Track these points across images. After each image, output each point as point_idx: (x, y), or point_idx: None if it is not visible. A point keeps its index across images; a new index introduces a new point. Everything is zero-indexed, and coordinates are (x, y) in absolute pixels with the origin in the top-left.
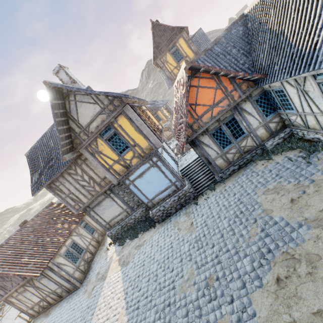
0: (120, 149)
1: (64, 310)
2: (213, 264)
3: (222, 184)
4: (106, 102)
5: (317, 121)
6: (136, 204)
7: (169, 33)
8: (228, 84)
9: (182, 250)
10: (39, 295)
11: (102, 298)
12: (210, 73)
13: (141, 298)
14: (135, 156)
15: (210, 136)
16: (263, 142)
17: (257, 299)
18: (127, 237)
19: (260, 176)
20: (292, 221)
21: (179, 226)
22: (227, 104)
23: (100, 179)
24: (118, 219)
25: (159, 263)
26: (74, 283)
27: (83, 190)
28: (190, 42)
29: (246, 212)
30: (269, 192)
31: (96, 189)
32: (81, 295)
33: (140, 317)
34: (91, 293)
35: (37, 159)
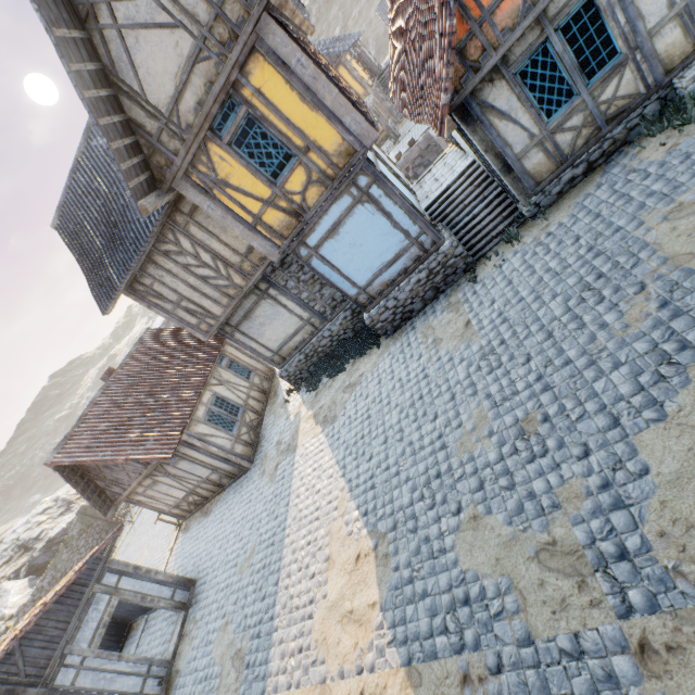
0: (271, 165)
1: (234, 504)
2: (531, 394)
3: (539, 224)
4: (205, 15)
5: None
6: (329, 305)
7: None
8: None
9: (451, 378)
10: (182, 488)
11: (297, 479)
12: None
13: (376, 471)
14: (311, 180)
15: (513, 80)
16: (668, 76)
17: (651, 444)
18: (321, 375)
19: (655, 177)
20: None
21: (438, 335)
22: None
23: (239, 257)
24: (296, 342)
25: (402, 410)
26: (239, 464)
27: (207, 289)
28: None
29: (614, 274)
30: (685, 212)
31: (235, 282)
32: (257, 480)
33: (381, 501)
34: (274, 476)
35: (81, 231)
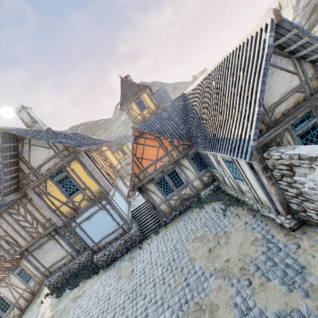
0: (70, 191)
1: None
2: None
3: (165, 229)
4: (61, 148)
5: (230, 182)
6: (83, 246)
7: (135, 88)
8: (168, 145)
9: (118, 301)
10: None
11: None
12: (153, 136)
13: None
14: (84, 198)
15: (155, 184)
16: (198, 191)
17: None
18: (67, 286)
19: (193, 223)
20: (207, 270)
21: (121, 273)
22: (168, 160)
23: (45, 220)
24: (61, 264)
25: None
26: None
27: (23, 232)
28: (152, 97)
29: (177, 260)
30: (197, 240)
31: (39, 230)
32: None
33: None
34: None
35: None
